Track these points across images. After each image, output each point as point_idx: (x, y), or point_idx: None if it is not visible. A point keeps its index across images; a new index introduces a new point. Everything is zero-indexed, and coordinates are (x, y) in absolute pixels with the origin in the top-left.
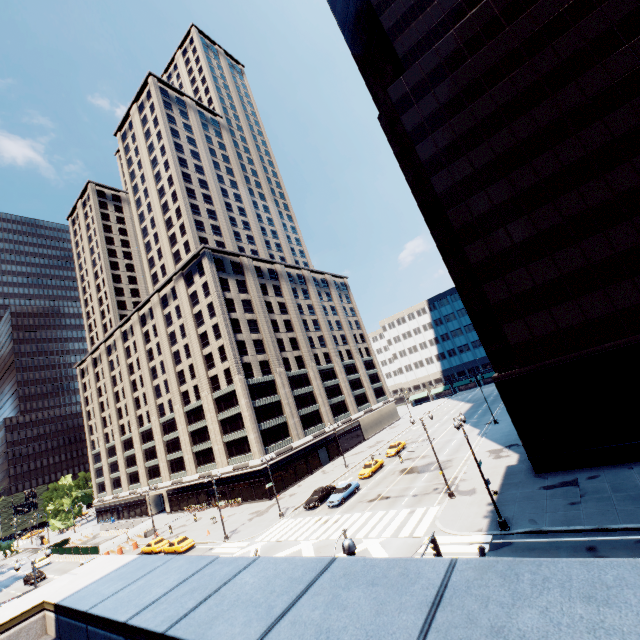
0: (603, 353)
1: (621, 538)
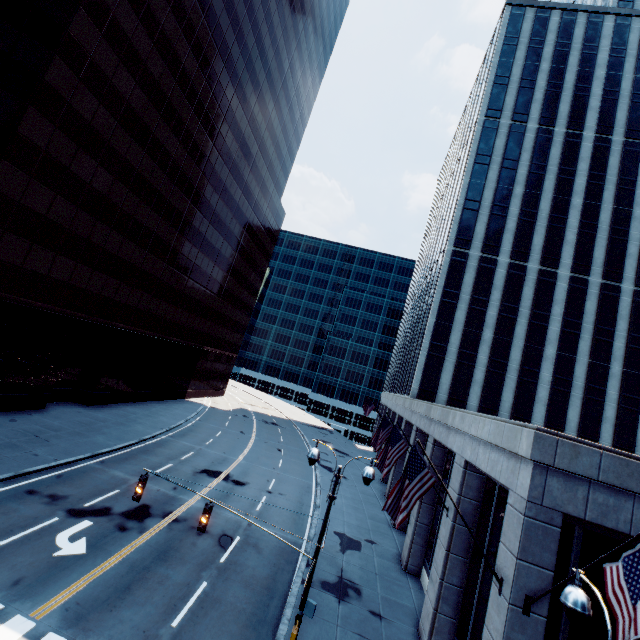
0: (31, 308)
1: (44, 478)
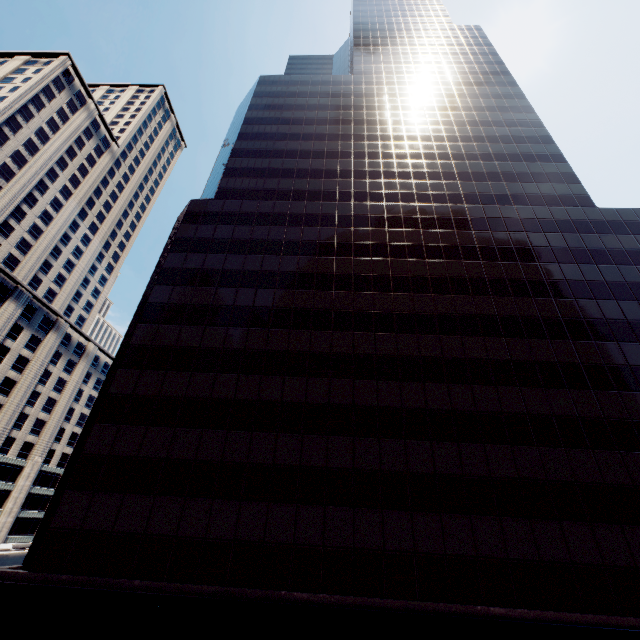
0: (125, 593)
1: None
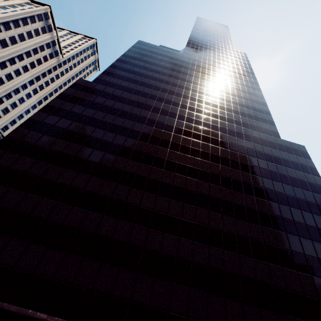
0: None
1: None
